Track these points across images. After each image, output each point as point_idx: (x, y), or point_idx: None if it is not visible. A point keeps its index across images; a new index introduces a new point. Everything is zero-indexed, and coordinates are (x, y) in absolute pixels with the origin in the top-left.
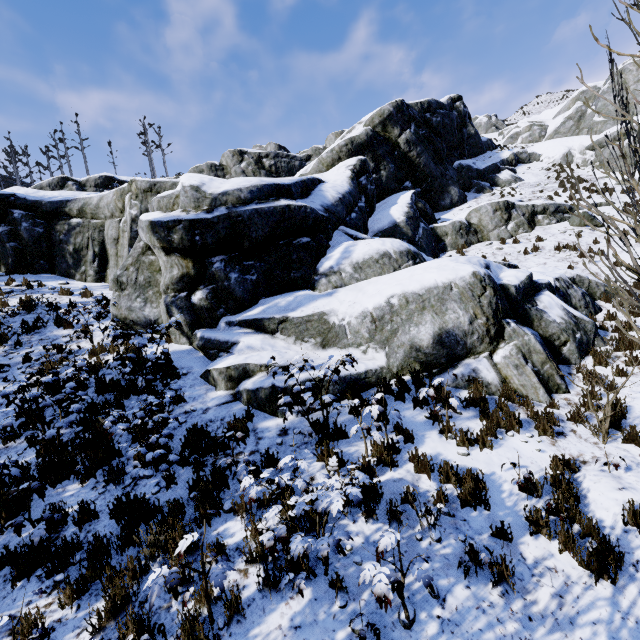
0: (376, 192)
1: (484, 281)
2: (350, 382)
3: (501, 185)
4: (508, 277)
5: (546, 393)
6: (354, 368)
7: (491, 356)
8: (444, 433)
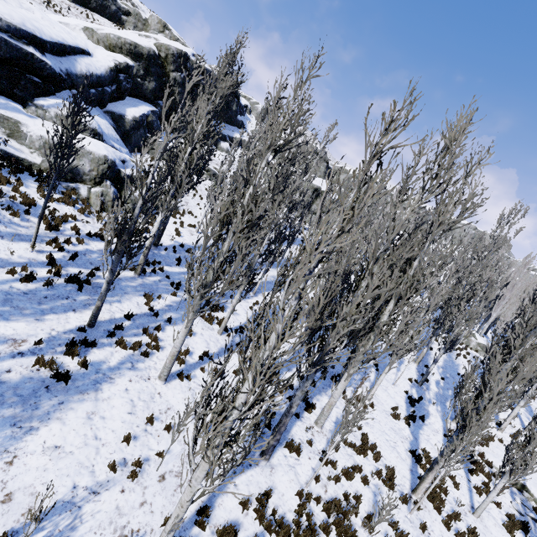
0: (134, 90)
1: (107, 161)
2: (11, 157)
3: (218, 148)
4: (128, 170)
5: (100, 209)
6: (6, 144)
7: (91, 188)
8: (39, 192)
